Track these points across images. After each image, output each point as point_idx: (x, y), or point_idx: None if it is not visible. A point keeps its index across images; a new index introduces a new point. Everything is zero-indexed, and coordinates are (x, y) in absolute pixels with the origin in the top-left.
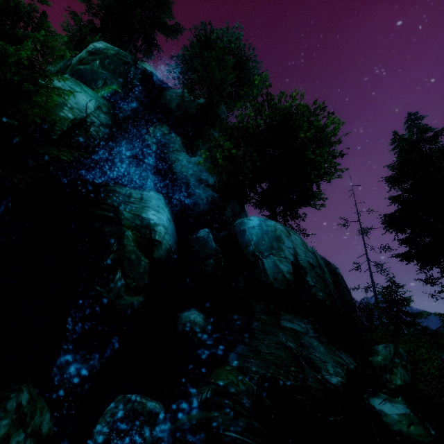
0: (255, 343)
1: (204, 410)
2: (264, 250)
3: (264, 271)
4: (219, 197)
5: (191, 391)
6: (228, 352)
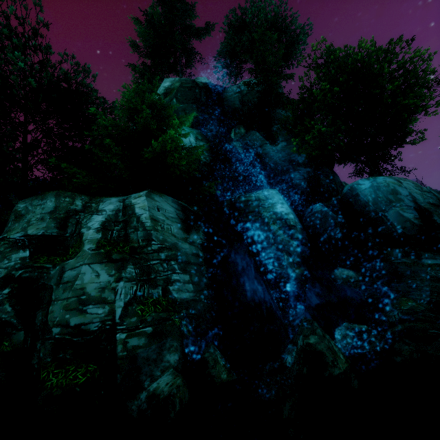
0: (408, 281)
1: (403, 323)
2: (384, 206)
3: (391, 224)
4: (312, 170)
5: (382, 317)
6: (389, 291)
